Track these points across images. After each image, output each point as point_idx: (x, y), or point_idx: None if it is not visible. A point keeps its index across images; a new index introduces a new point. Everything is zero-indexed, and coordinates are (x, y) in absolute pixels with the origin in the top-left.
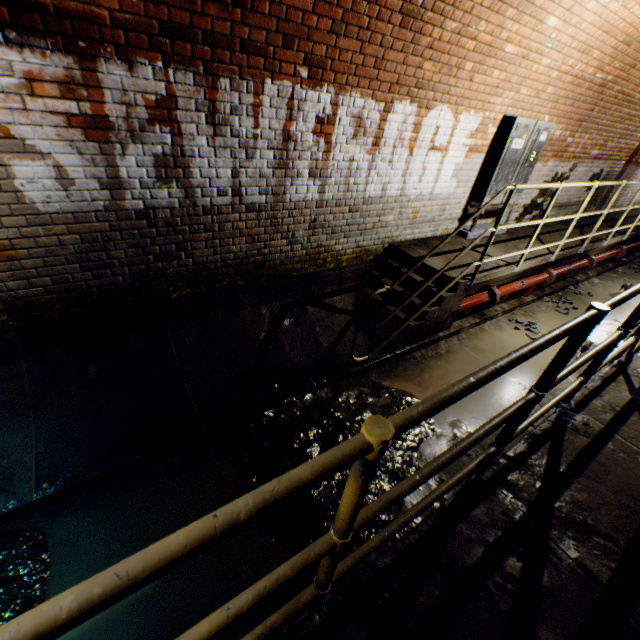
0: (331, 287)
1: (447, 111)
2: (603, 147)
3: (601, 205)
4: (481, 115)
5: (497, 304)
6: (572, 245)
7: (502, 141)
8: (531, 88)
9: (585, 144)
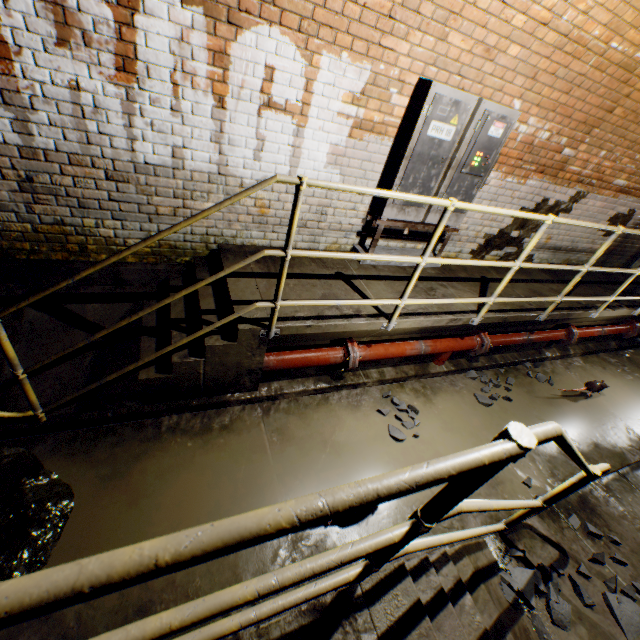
0: (98, 288)
1: (285, 40)
2: (637, 177)
3: (633, 260)
4: (369, 66)
5: (379, 366)
6: (531, 307)
7: (413, 120)
8: (473, 38)
9: (602, 165)
